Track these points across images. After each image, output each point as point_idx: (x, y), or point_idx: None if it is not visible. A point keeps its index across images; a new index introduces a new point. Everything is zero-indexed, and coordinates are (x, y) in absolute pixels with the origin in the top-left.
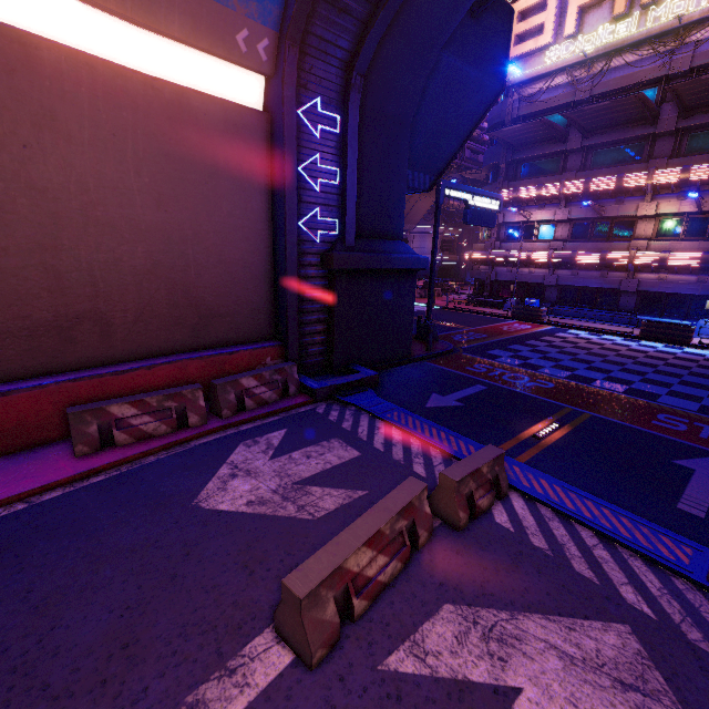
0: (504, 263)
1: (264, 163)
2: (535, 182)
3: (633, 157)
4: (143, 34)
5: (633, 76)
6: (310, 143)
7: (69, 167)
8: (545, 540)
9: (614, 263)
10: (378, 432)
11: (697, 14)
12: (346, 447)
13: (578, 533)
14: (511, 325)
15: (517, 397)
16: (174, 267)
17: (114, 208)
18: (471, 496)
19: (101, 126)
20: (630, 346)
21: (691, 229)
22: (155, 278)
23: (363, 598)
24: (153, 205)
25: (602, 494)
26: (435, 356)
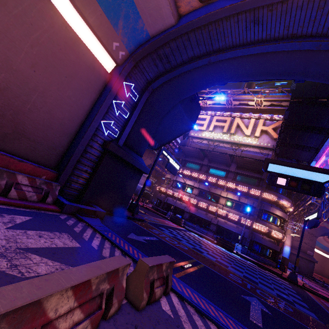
0: (172, 196)
1: (98, 90)
2: (190, 170)
3: (222, 175)
4: (75, 12)
5: (225, 151)
6: (123, 96)
7: None
8: (192, 327)
9: (211, 210)
10: (96, 239)
11: (243, 142)
12: (72, 239)
13: (209, 325)
14: (169, 222)
15: (172, 248)
16: (18, 97)
17: (3, 47)
18: (152, 284)
19: (27, 16)
20: (214, 245)
21: (236, 207)
22: (0, 94)
23: None
24: (29, 64)
25: (216, 304)
26: (135, 219)
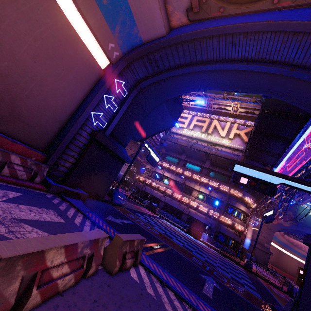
0: (150, 185)
1: (91, 84)
2: (169, 163)
3: (197, 170)
4: (77, 13)
5: (202, 148)
6: (113, 91)
7: (2, 7)
8: (153, 291)
9: (184, 201)
10: (78, 217)
11: (218, 143)
12: (57, 215)
13: (167, 292)
14: (145, 209)
15: (145, 231)
16: (17, 84)
17: (9, 39)
18: (124, 255)
19: (34, 13)
20: (183, 233)
21: (206, 200)
22: (1, 80)
23: (40, 292)
24: (31, 55)
25: (176, 278)
26: (114, 204)
